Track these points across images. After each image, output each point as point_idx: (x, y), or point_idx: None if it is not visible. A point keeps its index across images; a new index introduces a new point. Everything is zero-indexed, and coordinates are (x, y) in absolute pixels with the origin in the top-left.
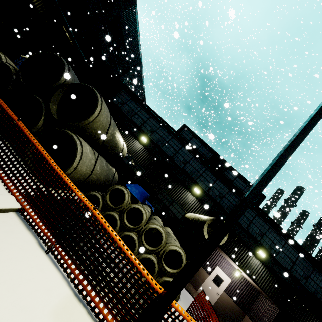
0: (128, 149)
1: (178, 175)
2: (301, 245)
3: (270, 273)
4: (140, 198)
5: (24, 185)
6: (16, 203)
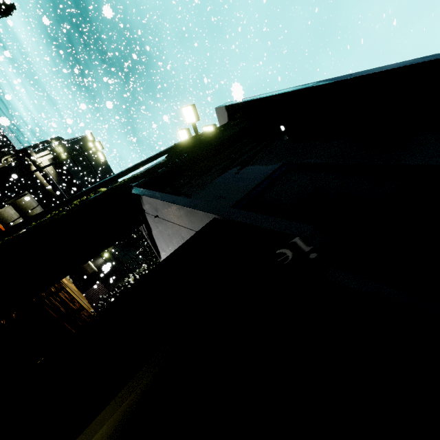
0: None
1: None
2: None
3: None
4: None
5: None
6: None
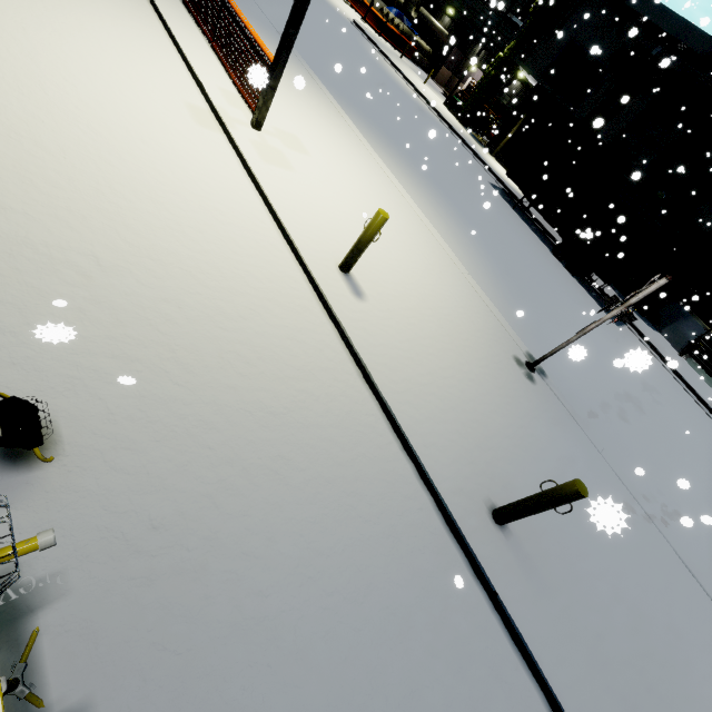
0: (411, 1)
1: (441, 5)
2: (515, 23)
3: (489, 56)
4: (394, 14)
5: (351, 0)
6: (350, 4)
